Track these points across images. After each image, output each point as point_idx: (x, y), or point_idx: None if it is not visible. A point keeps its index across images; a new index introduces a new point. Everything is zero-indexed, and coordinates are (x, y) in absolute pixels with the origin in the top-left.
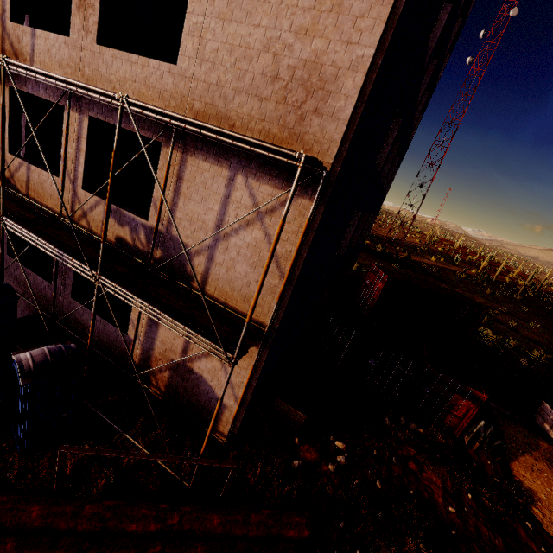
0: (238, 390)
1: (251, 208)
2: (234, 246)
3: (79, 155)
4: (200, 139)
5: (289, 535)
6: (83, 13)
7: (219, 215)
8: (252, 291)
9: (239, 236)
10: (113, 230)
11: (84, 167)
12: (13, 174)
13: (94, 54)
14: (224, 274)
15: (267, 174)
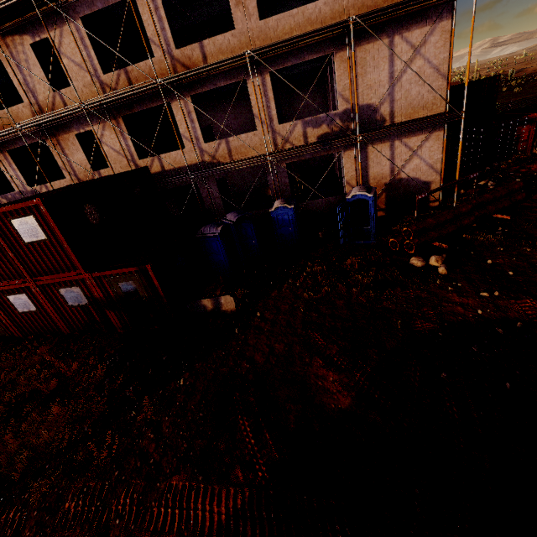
0: (436, 166)
1: (410, 51)
2: (406, 81)
3: (269, 104)
4: (361, 32)
5: (516, 188)
6: (242, 6)
7: (390, 70)
8: (426, 100)
9: (407, 73)
10: (313, 134)
11: (275, 109)
12: (214, 156)
13: (260, 28)
14: (404, 103)
15: (414, 24)
